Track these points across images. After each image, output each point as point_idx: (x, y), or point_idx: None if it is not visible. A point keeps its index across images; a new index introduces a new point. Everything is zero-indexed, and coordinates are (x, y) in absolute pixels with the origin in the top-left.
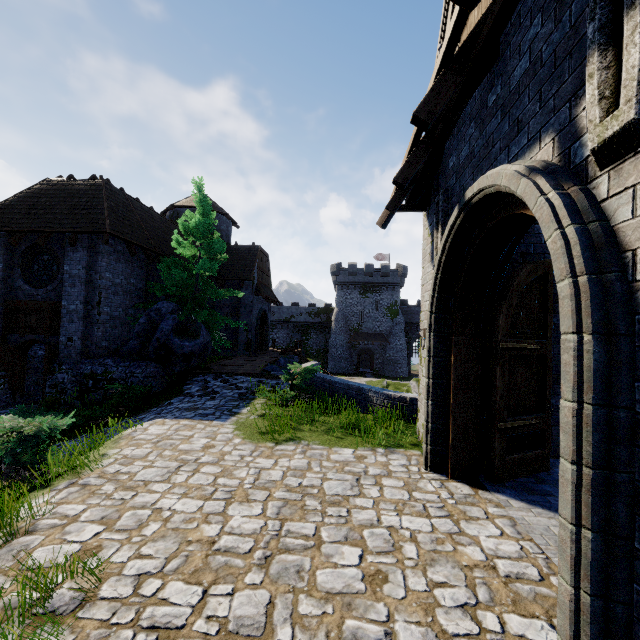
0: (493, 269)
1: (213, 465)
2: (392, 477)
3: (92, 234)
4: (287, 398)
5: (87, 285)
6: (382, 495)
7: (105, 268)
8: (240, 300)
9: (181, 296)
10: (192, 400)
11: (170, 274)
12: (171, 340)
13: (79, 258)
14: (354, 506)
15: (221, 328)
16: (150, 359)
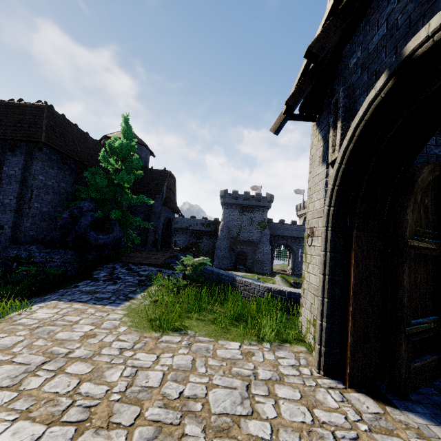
0: (407, 158)
1: (84, 362)
2: (285, 384)
3: (30, 143)
4: (179, 286)
5: (21, 184)
6: (279, 415)
7: (38, 171)
8: (151, 209)
9: (102, 200)
10: (96, 284)
11: (94, 181)
12: (88, 233)
13: (17, 161)
14: (247, 437)
15: (135, 229)
16: (69, 247)
